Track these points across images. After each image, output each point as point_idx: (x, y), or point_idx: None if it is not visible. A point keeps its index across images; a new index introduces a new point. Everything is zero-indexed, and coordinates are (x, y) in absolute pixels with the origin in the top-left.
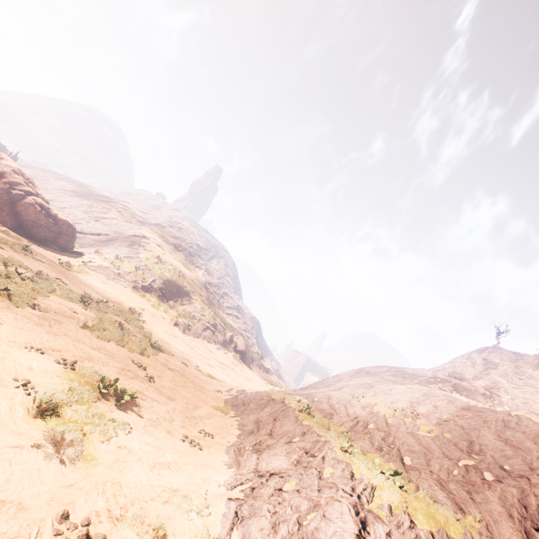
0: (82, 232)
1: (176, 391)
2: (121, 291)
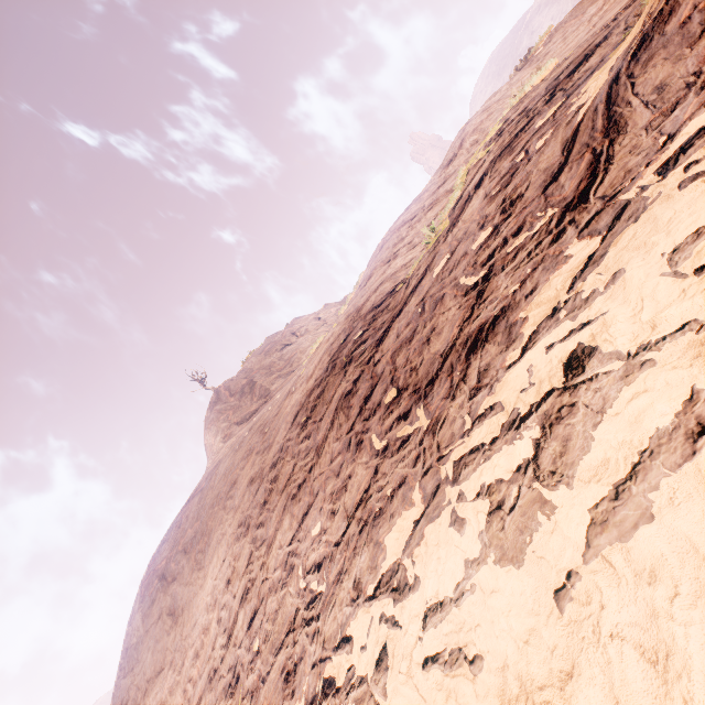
0: None
1: None
2: None
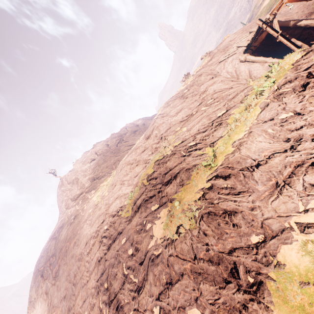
0: None
1: None
2: None
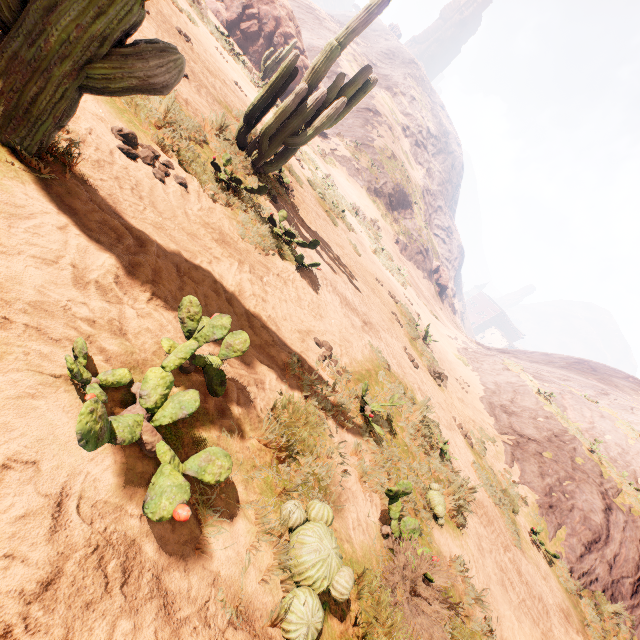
0: None
1: (431, 331)
2: (359, 193)
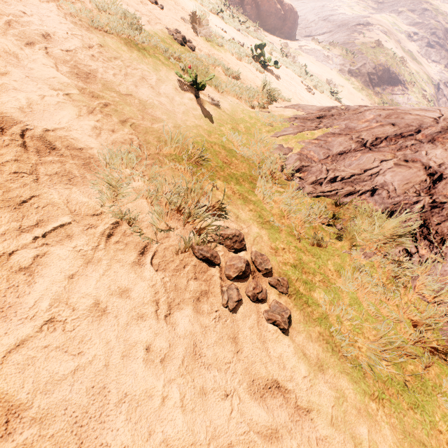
0: (310, 35)
1: None
2: (325, 72)
